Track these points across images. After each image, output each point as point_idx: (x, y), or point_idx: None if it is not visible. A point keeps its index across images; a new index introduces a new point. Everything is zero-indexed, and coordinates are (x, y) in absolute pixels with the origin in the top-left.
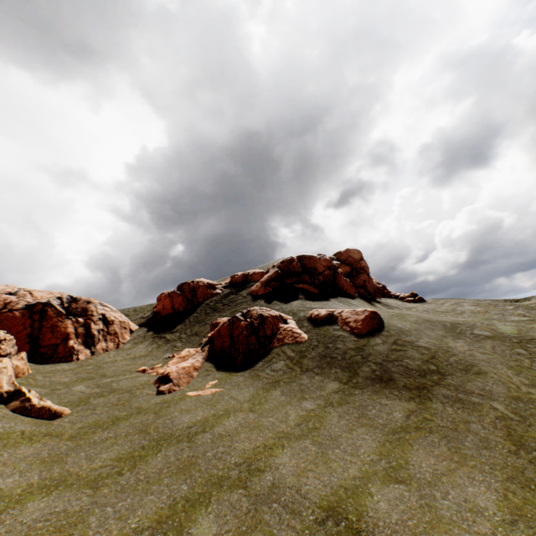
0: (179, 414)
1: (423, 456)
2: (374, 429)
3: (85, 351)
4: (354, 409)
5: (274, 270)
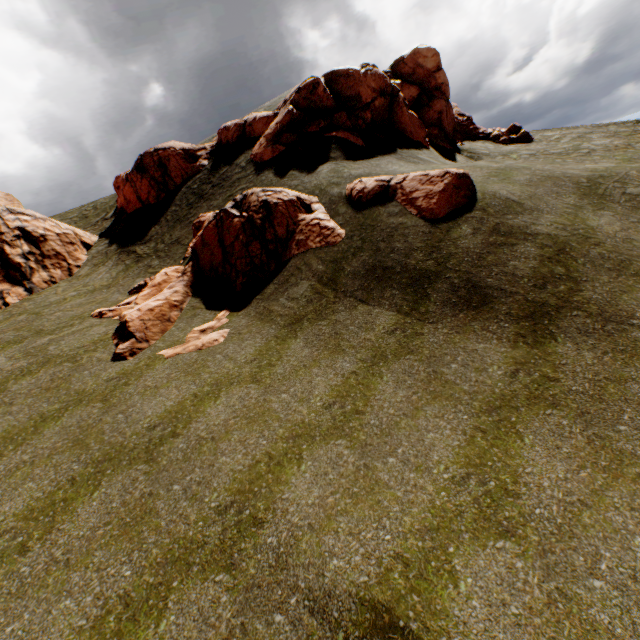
0: (140, 399)
1: (543, 460)
2: (455, 404)
3: (15, 290)
4: (421, 366)
5: (285, 111)
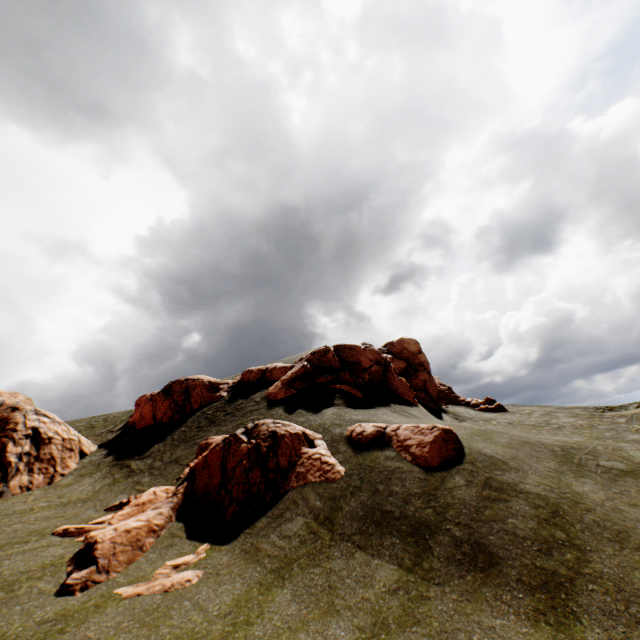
0: None
1: None
2: None
3: None
4: None
5: (301, 365)
